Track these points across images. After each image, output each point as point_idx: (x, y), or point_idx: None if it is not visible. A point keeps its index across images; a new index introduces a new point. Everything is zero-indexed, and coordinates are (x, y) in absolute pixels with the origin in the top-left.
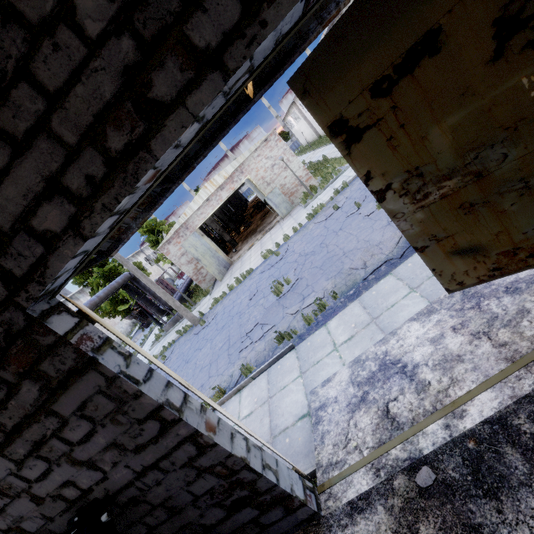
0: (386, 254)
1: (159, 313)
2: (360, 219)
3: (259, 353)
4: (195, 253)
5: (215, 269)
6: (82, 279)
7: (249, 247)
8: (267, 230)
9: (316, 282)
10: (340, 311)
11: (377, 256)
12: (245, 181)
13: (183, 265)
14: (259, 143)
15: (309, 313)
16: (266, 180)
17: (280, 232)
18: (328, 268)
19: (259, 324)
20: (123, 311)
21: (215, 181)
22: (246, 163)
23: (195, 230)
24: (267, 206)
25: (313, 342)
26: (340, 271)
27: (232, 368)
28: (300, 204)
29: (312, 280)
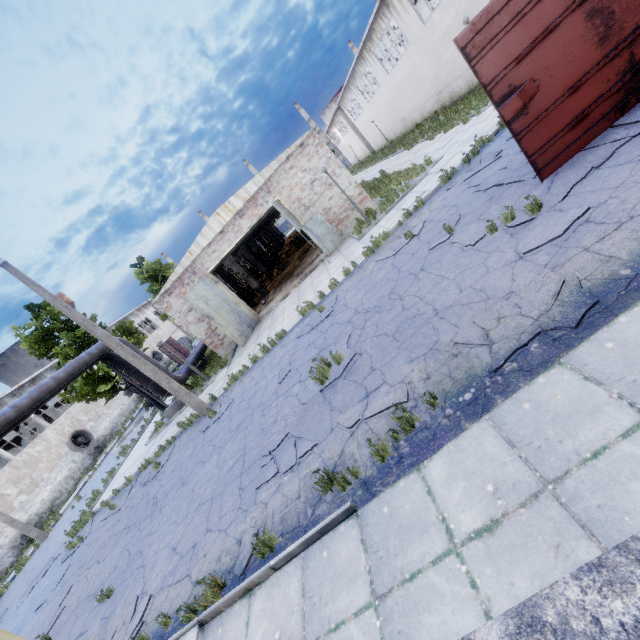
0: (534, 316)
1: (159, 393)
2: (457, 251)
3: (288, 502)
4: (205, 307)
5: (235, 330)
6: (43, 348)
7: (282, 297)
8: (307, 273)
9: (389, 364)
10: (450, 440)
11: (512, 321)
12: (273, 203)
13: (191, 325)
14: (292, 148)
15: (380, 430)
16: (304, 203)
17: (325, 275)
18: (408, 338)
19: (291, 436)
20: (108, 392)
21: (231, 205)
22: (274, 179)
23: (206, 275)
24: (305, 238)
25: (395, 509)
26: (433, 346)
27: (242, 523)
28: (353, 236)
29: (380, 360)
